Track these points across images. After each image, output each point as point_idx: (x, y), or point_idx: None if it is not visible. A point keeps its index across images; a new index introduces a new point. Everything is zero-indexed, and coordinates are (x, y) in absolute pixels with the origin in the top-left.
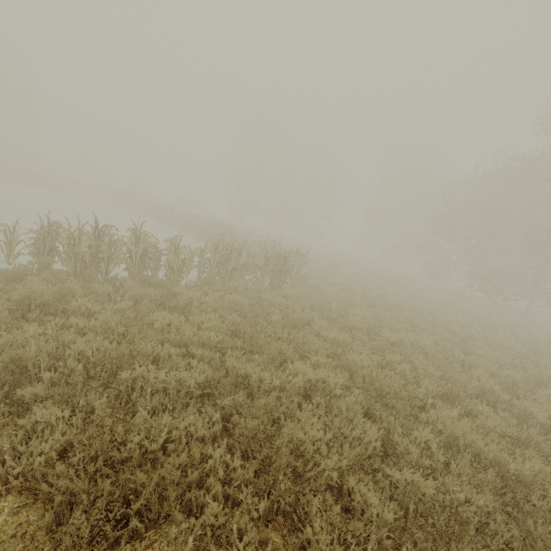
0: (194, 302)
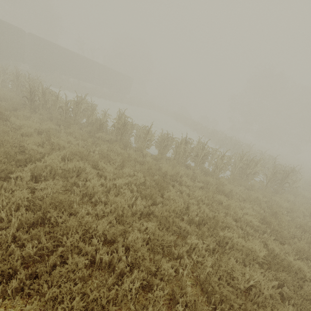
0: (232, 191)
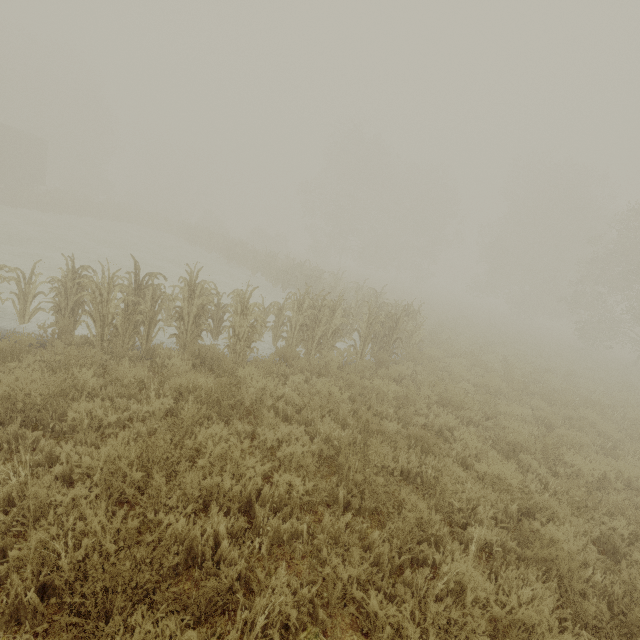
0: (266, 396)
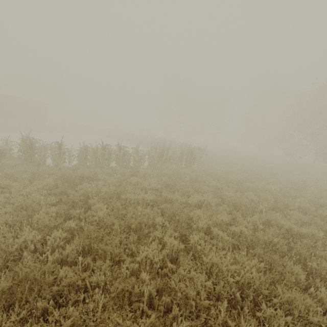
0: (147, 174)
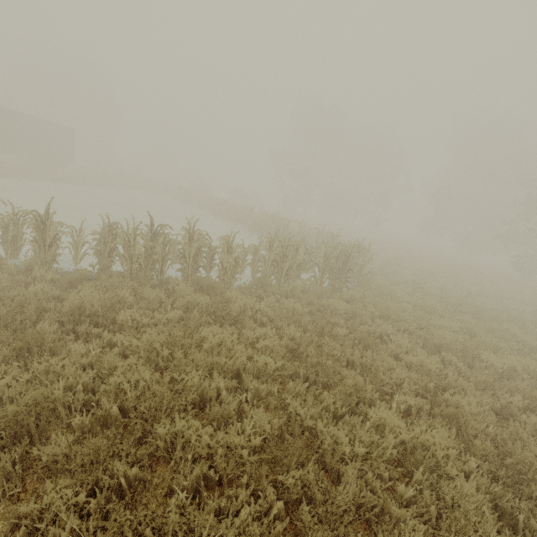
0: (247, 310)
